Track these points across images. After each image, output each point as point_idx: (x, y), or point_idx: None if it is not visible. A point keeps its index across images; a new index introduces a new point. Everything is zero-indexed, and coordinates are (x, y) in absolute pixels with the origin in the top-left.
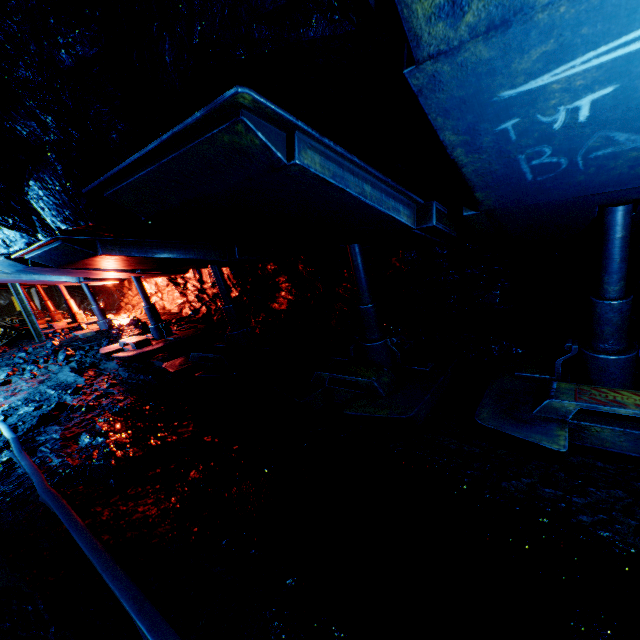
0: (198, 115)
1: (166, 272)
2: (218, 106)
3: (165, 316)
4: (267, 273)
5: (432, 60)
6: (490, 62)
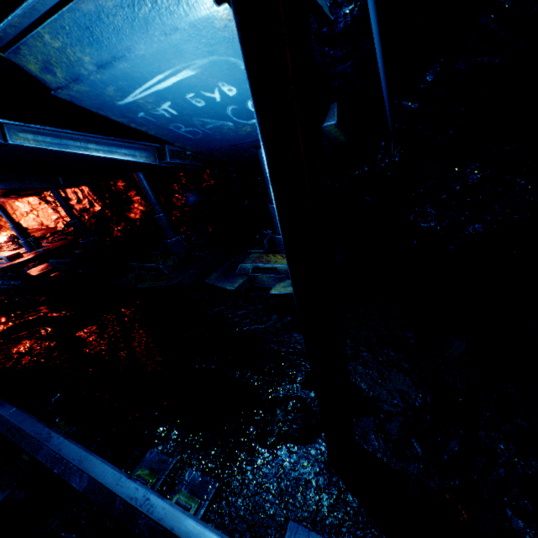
0: None
1: (20, 195)
2: None
3: (42, 231)
4: (120, 189)
5: (60, 90)
6: (93, 92)
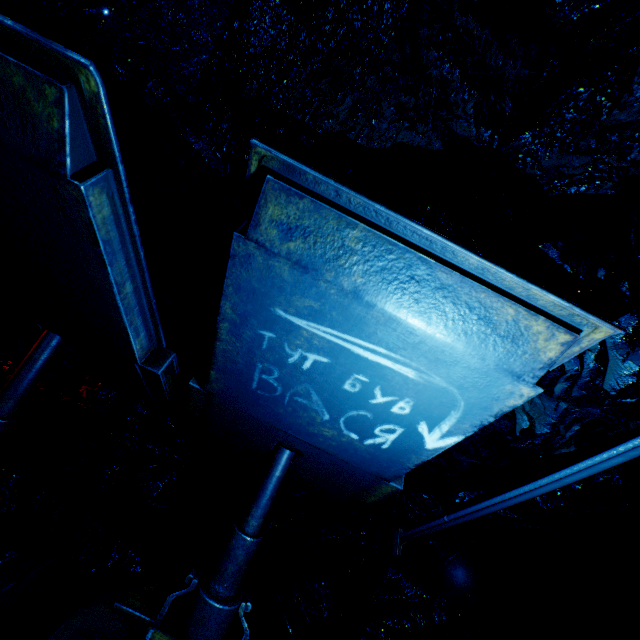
0: (10, 22)
1: None
2: (49, 48)
3: None
4: None
5: (257, 245)
6: (285, 283)
